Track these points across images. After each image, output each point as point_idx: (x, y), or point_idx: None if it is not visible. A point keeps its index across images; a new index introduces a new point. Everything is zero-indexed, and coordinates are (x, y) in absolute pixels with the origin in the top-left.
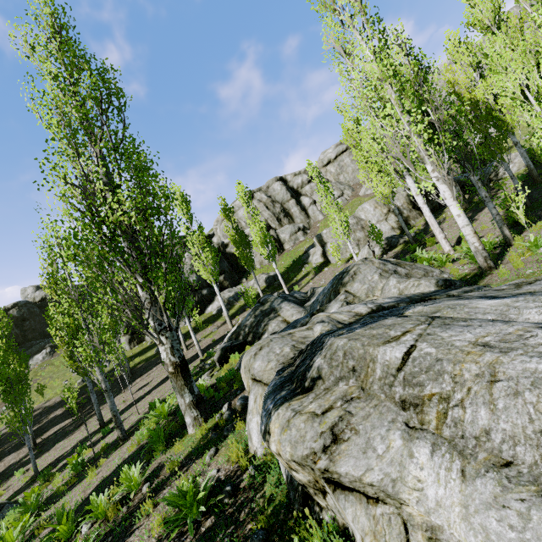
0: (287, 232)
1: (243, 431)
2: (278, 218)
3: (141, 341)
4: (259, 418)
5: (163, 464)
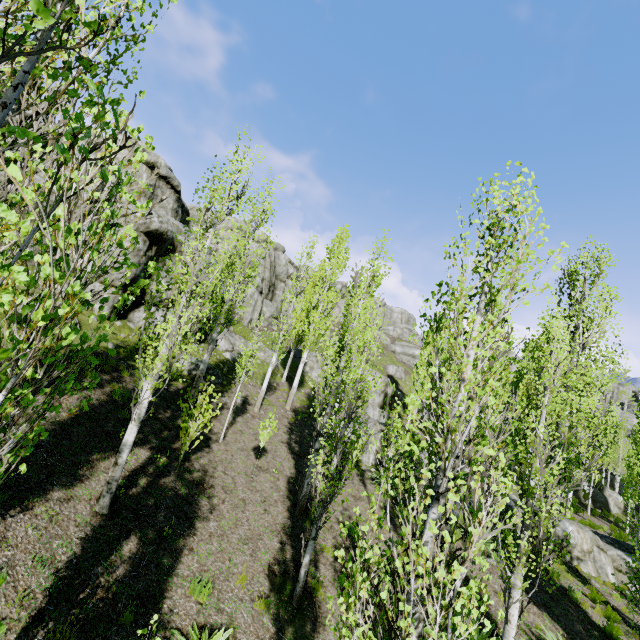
0: (270, 310)
1: (582, 571)
2: (270, 287)
3: (120, 315)
4: (611, 568)
5: (576, 587)
